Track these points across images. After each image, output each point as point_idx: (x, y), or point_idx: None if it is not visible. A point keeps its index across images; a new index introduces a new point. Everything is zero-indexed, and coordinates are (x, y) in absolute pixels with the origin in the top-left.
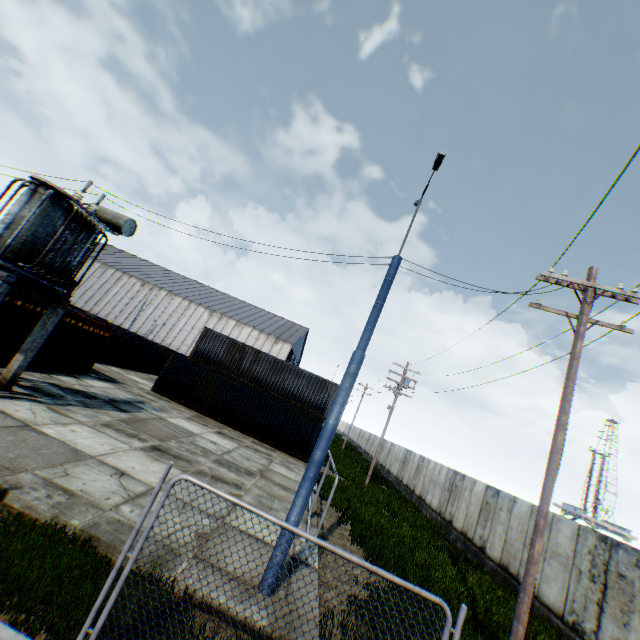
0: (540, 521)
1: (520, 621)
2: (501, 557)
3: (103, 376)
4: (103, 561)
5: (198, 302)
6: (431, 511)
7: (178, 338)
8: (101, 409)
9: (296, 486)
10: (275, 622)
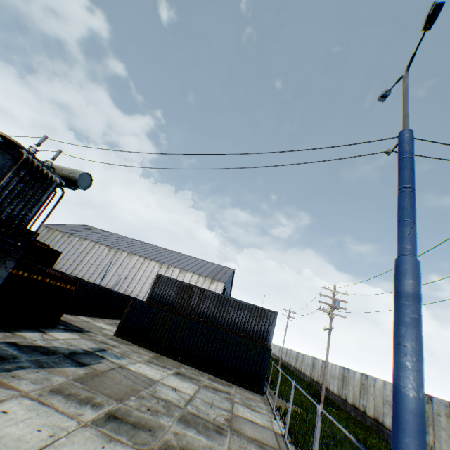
0: None
1: None
2: None
3: (71, 327)
4: None
5: (150, 258)
6: None
7: (137, 287)
8: (56, 367)
9: (269, 436)
10: None
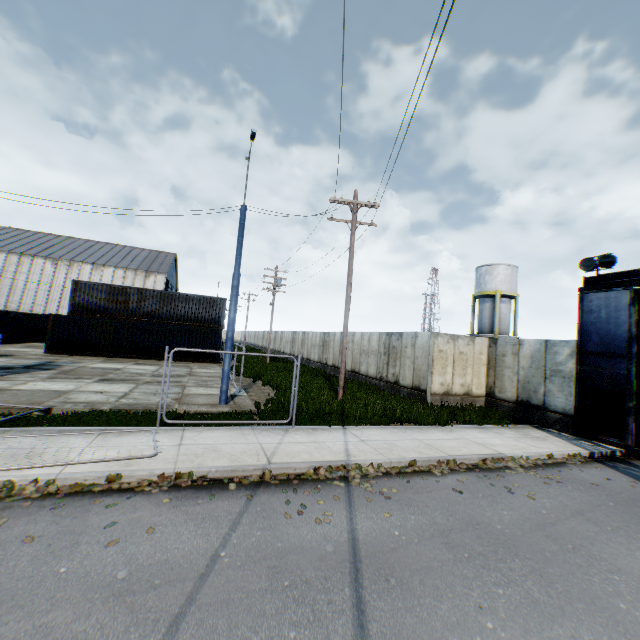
0: (345, 330)
1: (342, 373)
2: (352, 367)
3: None
4: (137, 413)
5: (32, 253)
6: (315, 364)
7: (26, 300)
8: (31, 372)
9: (218, 375)
10: (233, 409)
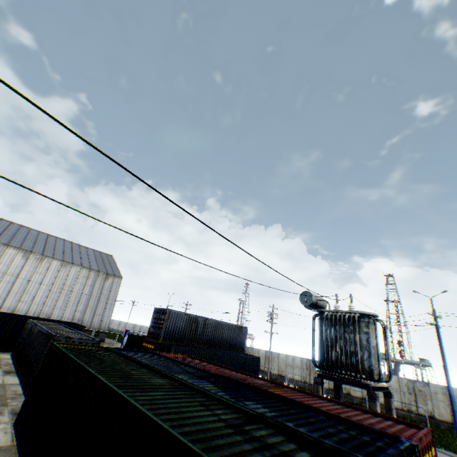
0: None
1: None
2: (362, 395)
3: None
4: None
5: (4, 242)
6: (297, 381)
7: None
8: None
9: None
10: None
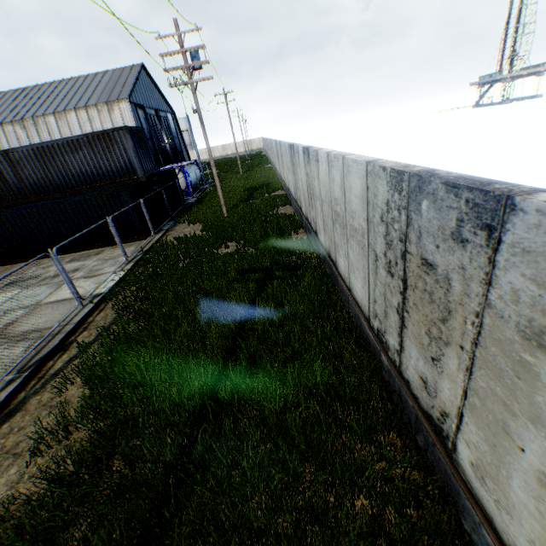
0: None
1: None
2: (325, 242)
3: None
4: None
5: None
6: (293, 202)
7: None
8: None
9: (63, 313)
10: None
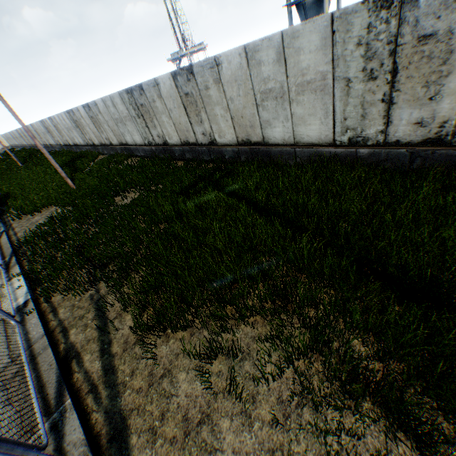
0: None
1: None
2: (238, 137)
3: None
4: None
5: None
6: (142, 148)
7: None
8: None
9: None
10: None
